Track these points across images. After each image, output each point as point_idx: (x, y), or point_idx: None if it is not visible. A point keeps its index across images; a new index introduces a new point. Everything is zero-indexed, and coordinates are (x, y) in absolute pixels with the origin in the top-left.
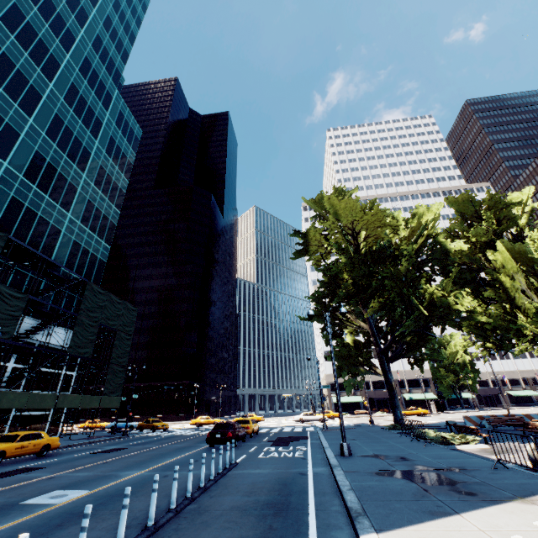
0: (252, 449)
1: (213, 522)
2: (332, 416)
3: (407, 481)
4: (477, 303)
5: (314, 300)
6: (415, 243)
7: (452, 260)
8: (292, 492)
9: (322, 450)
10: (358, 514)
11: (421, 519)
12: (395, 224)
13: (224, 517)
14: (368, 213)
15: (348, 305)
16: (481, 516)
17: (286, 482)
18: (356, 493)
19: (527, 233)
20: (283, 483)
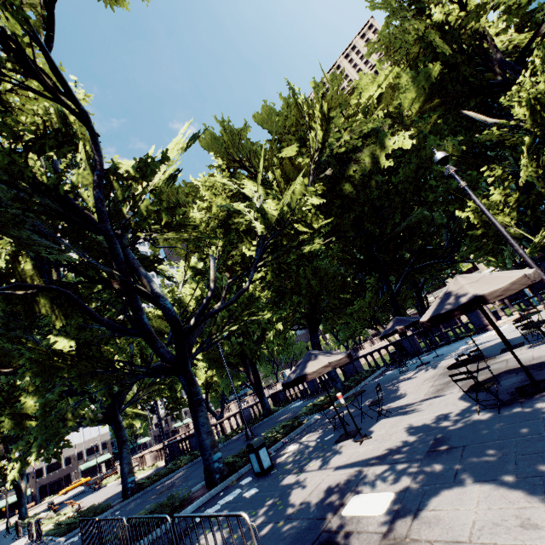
0: None
1: None
2: None
3: None
4: None
5: None
6: None
7: None
8: None
9: None
10: None
11: None
12: None
13: None
14: None
15: None
16: None
17: None
18: None
19: None
20: None
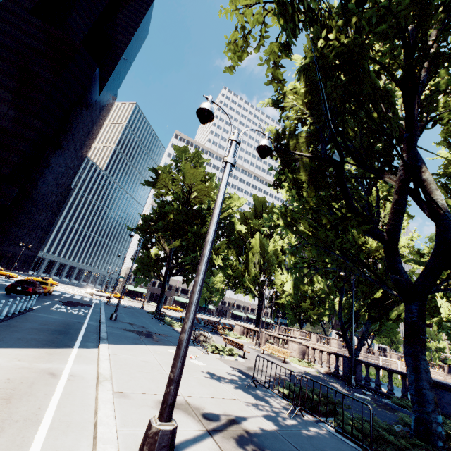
0: (46, 303)
1: (21, 331)
2: (118, 297)
3: (136, 334)
4: (236, 260)
5: (143, 219)
6: (221, 214)
7: (234, 233)
8: (72, 328)
9: (99, 314)
10: (104, 339)
11: (130, 344)
12: (214, 200)
13: (28, 330)
14: (202, 186)
15: (162, 234)
16: (154, 347)
17: (69, 324)
18: (107, 334)
19: (275, 235)
20: (67, 324)
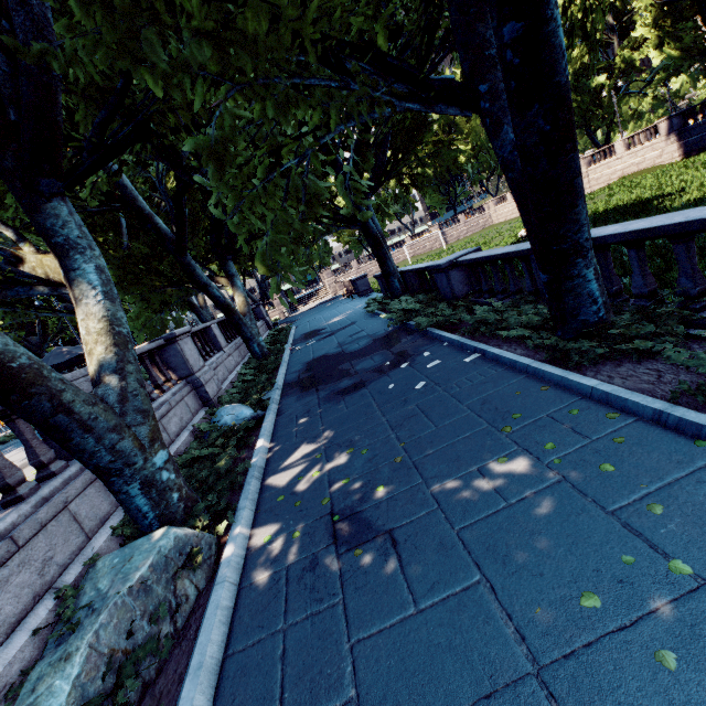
0: None
1: None
2: None
3: None
4: None
5: None
6: None
7: None
8: None
9: None
10: None
11: None
12: None
13: None
14: None
15: None
16: None
17: None
18: None
19: None
20: None
